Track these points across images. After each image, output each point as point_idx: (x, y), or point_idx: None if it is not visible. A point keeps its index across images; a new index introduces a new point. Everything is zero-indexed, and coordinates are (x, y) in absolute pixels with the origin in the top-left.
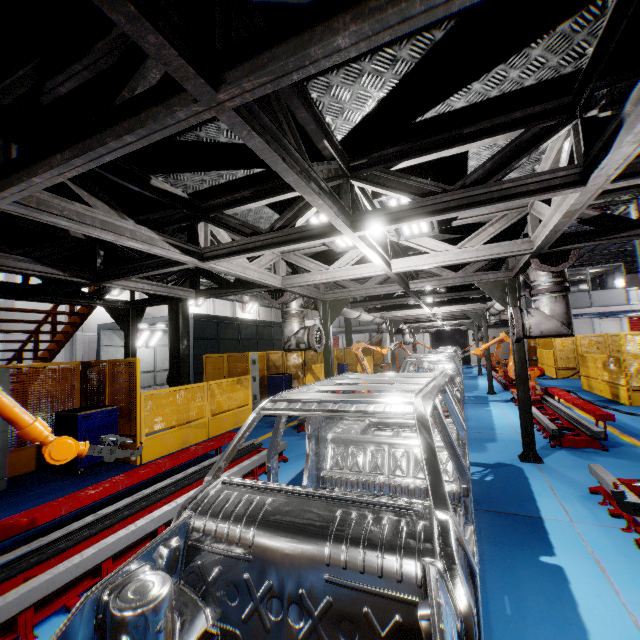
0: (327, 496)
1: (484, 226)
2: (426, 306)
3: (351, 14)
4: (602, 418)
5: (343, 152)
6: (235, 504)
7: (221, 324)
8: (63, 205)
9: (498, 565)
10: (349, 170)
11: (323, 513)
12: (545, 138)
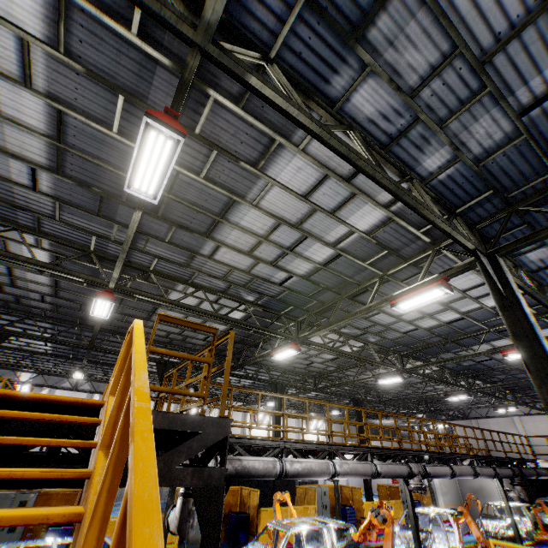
0: None
1: None
2: None
3: None
4: None
5: None
6: None
7: None
8: None
9: None
10: None
11: None
12: None
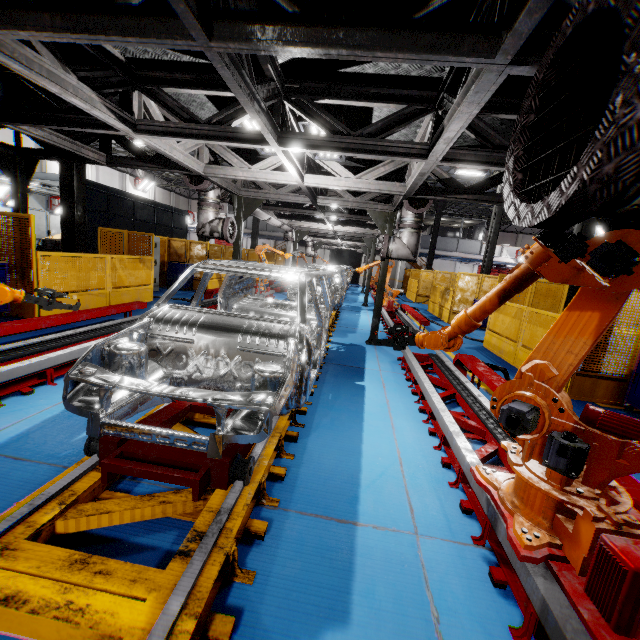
0: (241, 316)
1: (378, 165)
2: (329, 222)
3: (301, 32)
4: (423, 323)
5: (281, 73)
6: (182, 316)
7: (112, 197)
8: (15, 46)
9: (332, 384)
10: (284, 90)
11: (239, 322)
12: (416, 117)
